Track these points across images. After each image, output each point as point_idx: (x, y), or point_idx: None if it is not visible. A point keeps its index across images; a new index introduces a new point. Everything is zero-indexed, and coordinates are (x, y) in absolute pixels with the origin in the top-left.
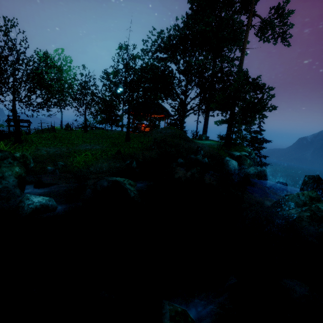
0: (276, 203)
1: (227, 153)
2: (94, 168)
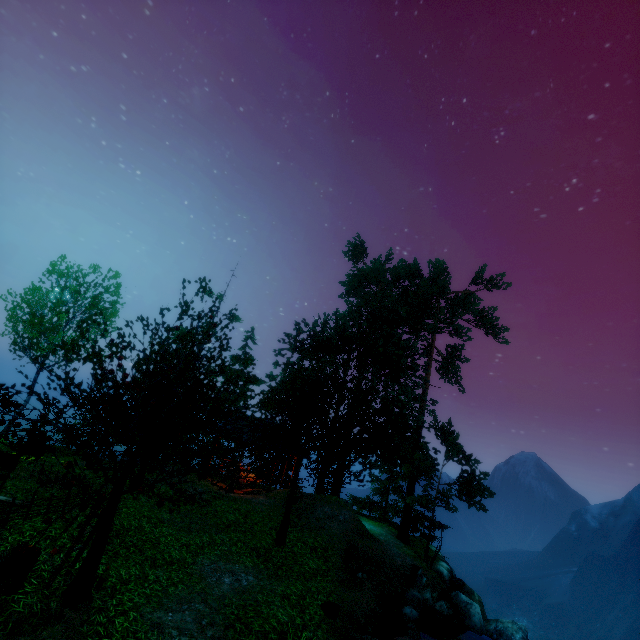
0: None
1: (434, 569)
2: None
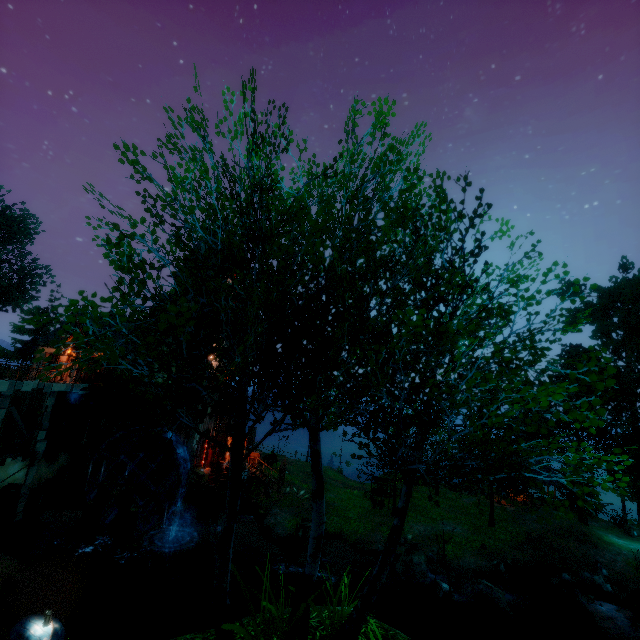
0: None
1: None
2: (463, 562)
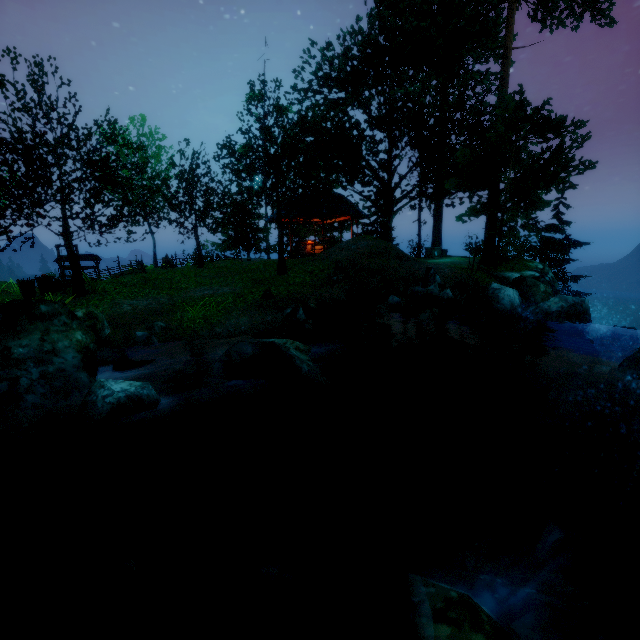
0: (632, 359)
1: (493, 275)
2: (223, 328)
